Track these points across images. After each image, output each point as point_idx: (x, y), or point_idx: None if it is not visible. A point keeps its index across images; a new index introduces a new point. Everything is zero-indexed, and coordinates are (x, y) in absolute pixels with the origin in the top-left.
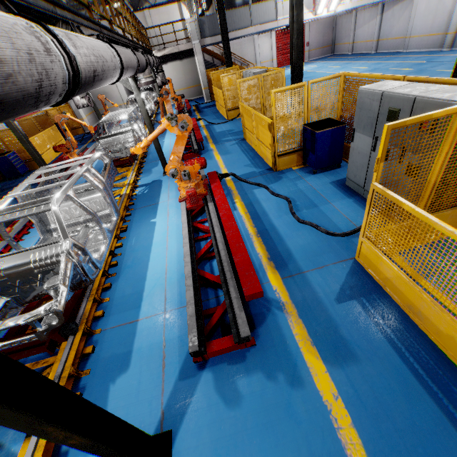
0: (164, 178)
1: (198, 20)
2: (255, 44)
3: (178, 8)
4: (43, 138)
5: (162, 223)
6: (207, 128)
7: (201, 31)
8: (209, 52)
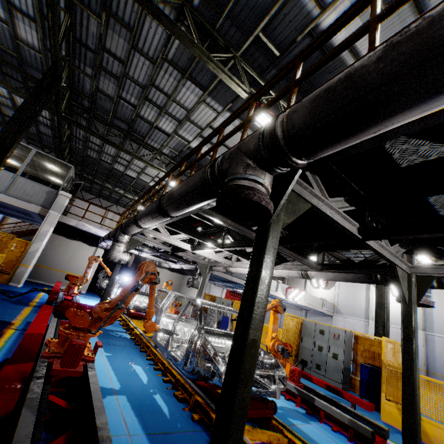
0: None
1: None
2: (211, 290)
3: None
4: None
5: None
6: None
7: None
8: None
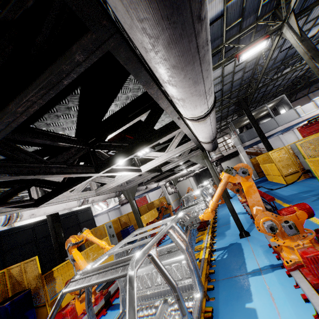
0: (242, 241)
1: (238, 135)
2: (282, 139)
3: (223, 138)
4: (148, 216)
5: (268, 313)
6: (268, 193)
7: (241, 140)
8: (247, 152)
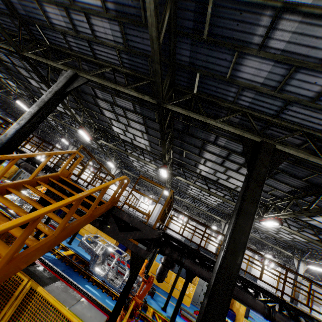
0: None
1: None
2: None
3: None
4: None
5: None
6: None
7: None
8: None
